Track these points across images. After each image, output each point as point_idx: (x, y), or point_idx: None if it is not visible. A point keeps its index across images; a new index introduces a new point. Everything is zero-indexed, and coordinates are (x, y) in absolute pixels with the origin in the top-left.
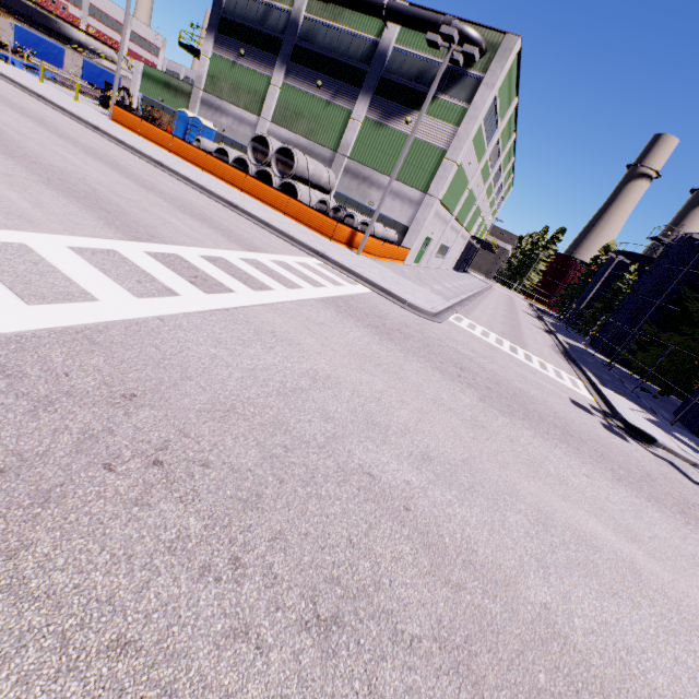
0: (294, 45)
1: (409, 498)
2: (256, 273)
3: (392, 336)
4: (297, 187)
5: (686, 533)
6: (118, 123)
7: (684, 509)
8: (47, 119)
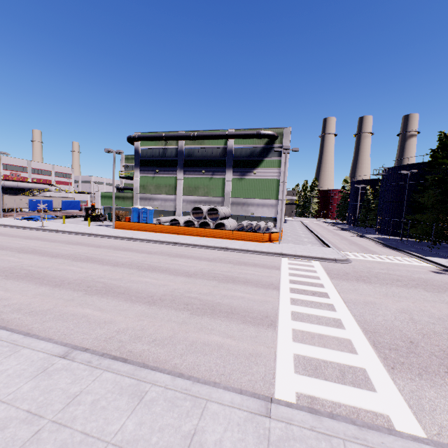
0: (183, 160)
1: None
2: (305, 279)
3: (367, 280)
4: (224, 223)
5: None
6: (119, 229)
7: None
8: (124, 246)
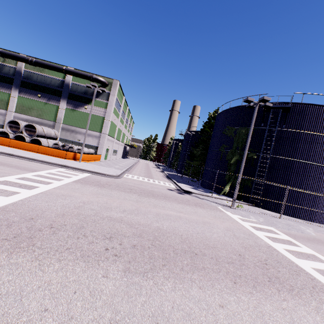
0: (21, 80)
1: (122, 218)
2: (42, 179)
3: (105, 186)
4: (40, 140)
5: (195, 208)
6: None
7: (196, 204)
8: None
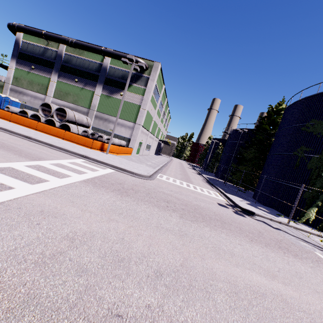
0: (61, 64)
1: None
2: (36, 173)
3: (128, 193)
4: (70, 125)
5: (287, 259)
6: None
7: (279, 245)
8: None
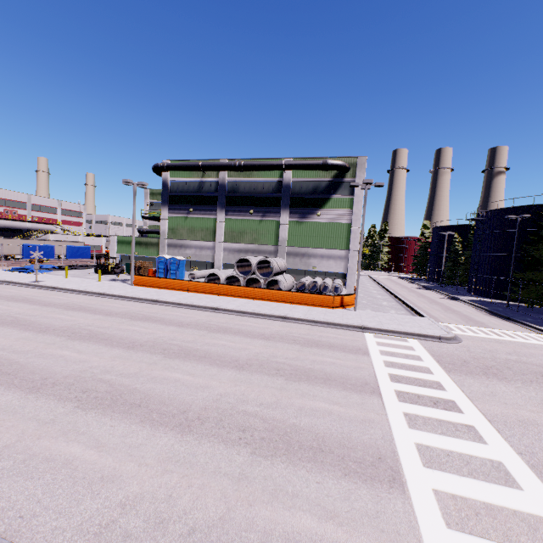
0: (226, 196)
1: None
2: (411, 374)
3: (500, 375)
4: (280, 280)
5: None
6: (140, 286)
7: None
8: (145, 314)
